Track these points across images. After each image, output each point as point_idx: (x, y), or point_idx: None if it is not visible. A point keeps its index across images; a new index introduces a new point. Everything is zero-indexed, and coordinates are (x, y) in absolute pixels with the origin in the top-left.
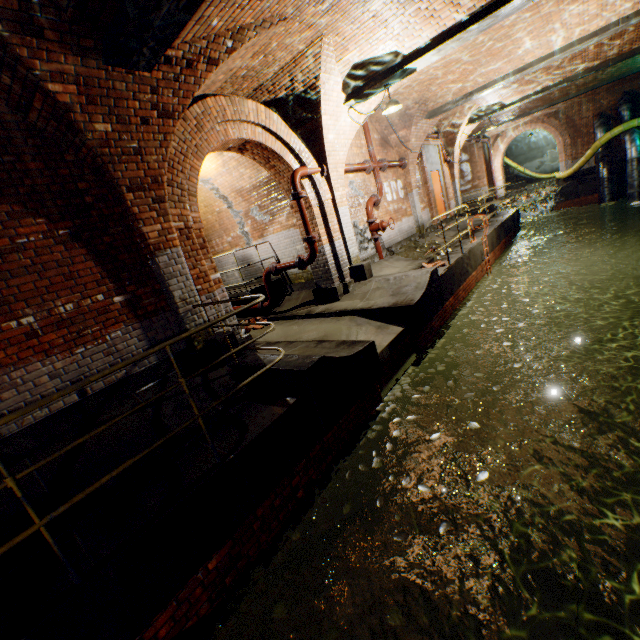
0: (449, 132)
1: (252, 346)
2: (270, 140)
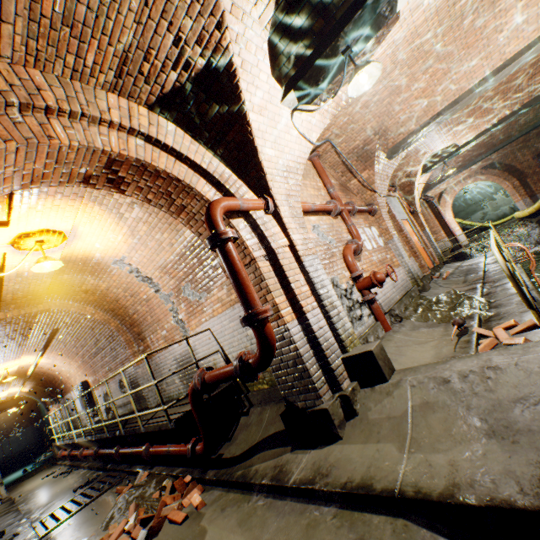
0: (405, 184)
1: None
2: (163, 159)
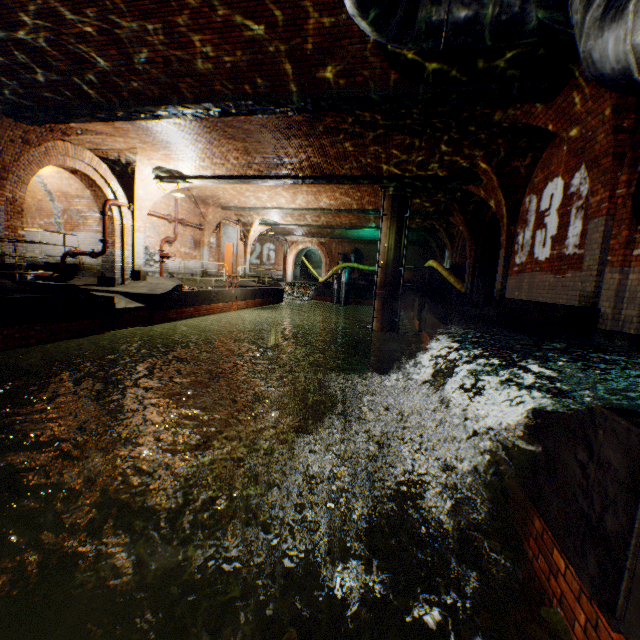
0: (247, 224)
1: None
2: (97, 176)
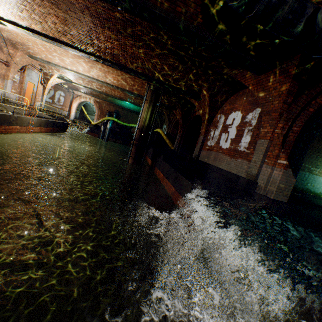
0: (48, 74)
1: None
2: None
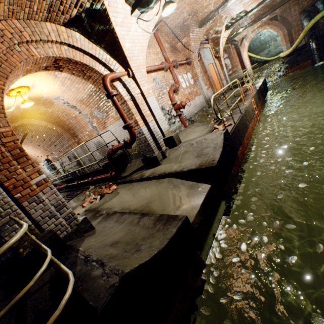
0: (214, 38)
1: (89, 226)
2: (78, 55)
